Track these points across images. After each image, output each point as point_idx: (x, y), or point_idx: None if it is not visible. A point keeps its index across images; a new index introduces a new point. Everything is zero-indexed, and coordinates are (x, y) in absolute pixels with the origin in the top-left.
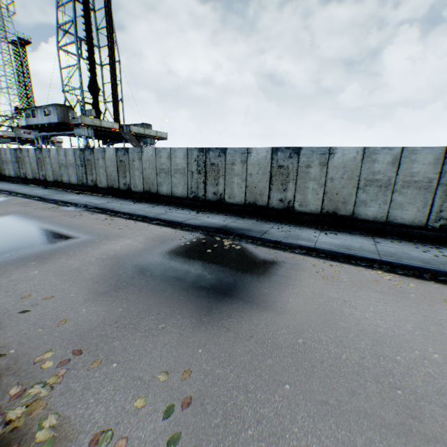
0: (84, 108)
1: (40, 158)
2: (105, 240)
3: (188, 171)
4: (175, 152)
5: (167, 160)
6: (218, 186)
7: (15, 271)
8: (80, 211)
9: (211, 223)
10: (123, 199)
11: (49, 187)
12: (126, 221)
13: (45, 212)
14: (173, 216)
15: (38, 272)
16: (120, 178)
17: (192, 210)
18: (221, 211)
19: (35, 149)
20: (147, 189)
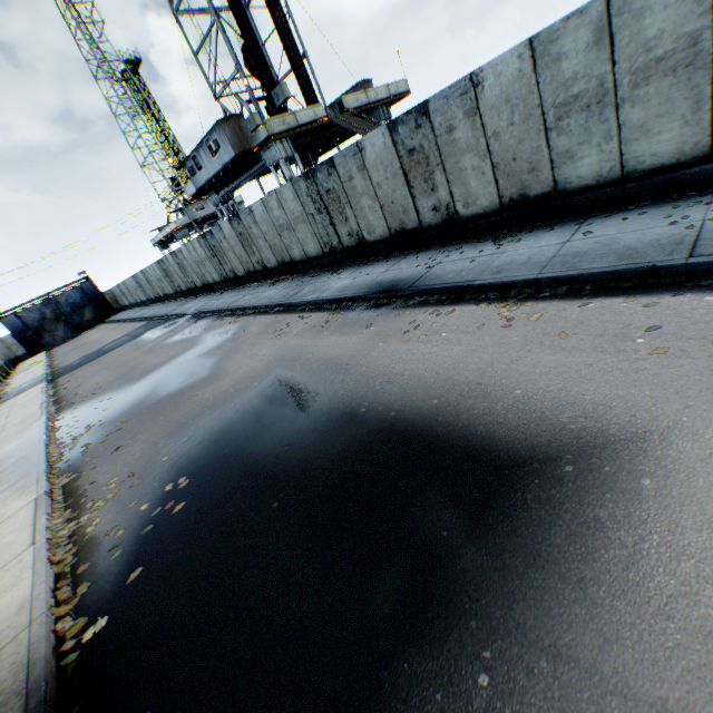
0: (256, 109)
1: (241, 234)
2: None
3: None
4: None
5: (594, 53)
6: None
7: None
8: (394, 313)
9: None
10: (444, 247)
11: (274, 279)
12: (597, 309)
13: (327, 343)
14: None
15: None
16: (418, 199)
17: None
18: None
19: (228, 222)
20: (514, 194)
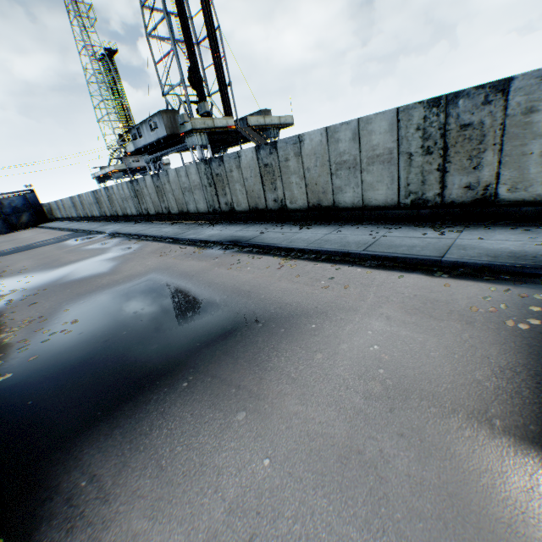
0: (189, 109)
1: (158, 187)
2: (325, 324)
3: (399, 155)
4: (369, 124)
5: (352, 143)
6: (480, 171)
7: (217, 454)
8: (232, 254)
9: (517, 255)
10: (276, 224)
11: (174, 221)
12: (319, 267)
13: (188, 263)
14: (402, 247)
15: (270, 465)
16: (267, 192)
17: (419, 227)
18: (488, 221)
19: (150, 177)
20: (315, 202)
